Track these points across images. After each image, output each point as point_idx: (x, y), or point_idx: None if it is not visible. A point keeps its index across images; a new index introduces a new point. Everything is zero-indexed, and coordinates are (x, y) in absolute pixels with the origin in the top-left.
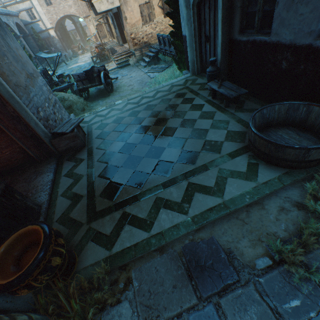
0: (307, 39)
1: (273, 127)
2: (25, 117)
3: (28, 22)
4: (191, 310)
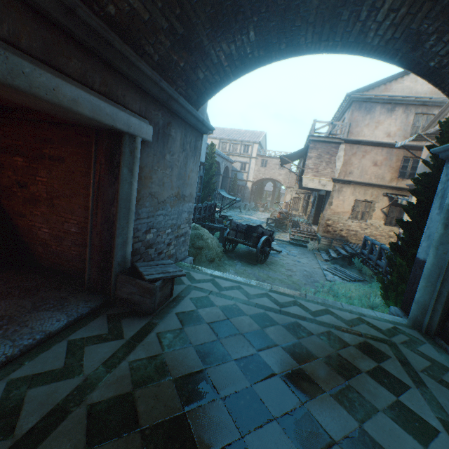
0: None
1: None
2: (119, 227)
3: (236, 169)
4: None
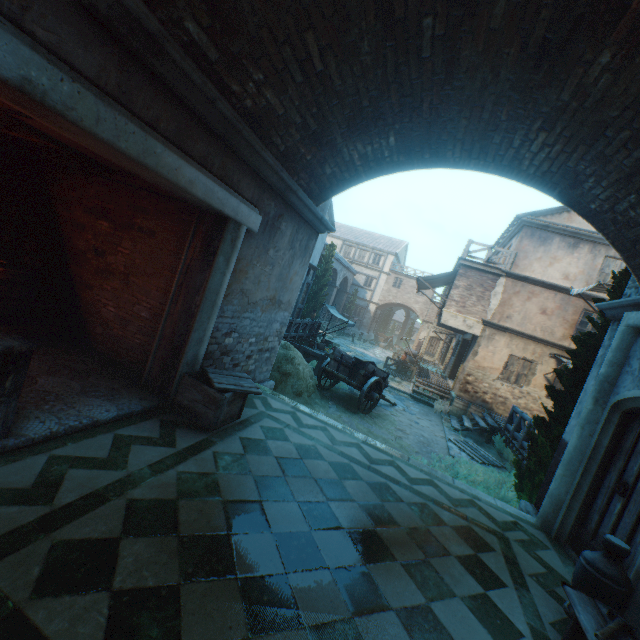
0: None
1: None
2: (199, 320)
3: (359, 284)
4: None
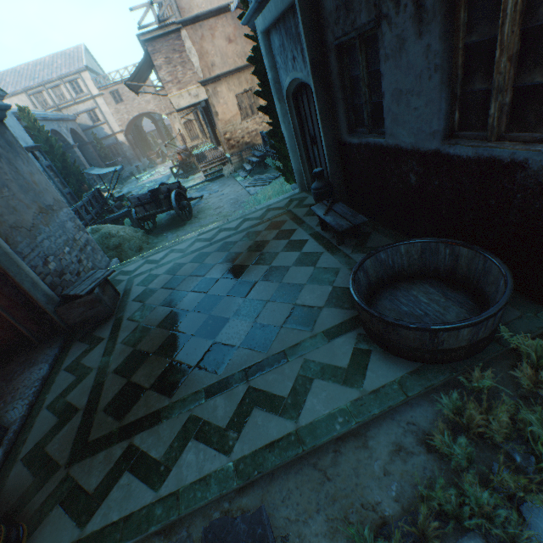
0: (431, 143)
1: (405, 280)
2: (14, 275)
3: (88, 126)
4: None
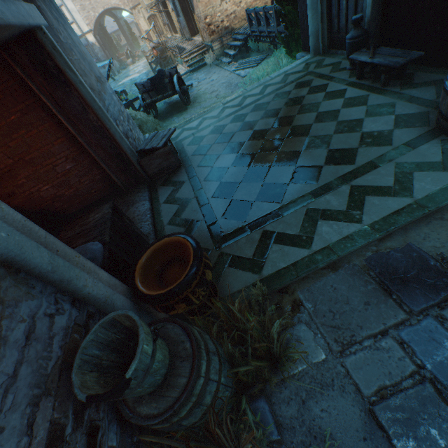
0: None
1: None
2: (109, 127)
3: None
4: (400, 326)
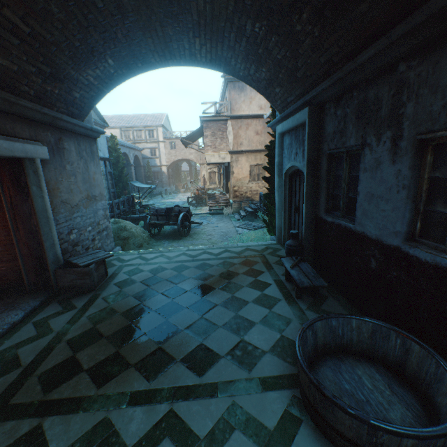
0: (394, 239)
1: (352, 355)
2: (44, 234)
3: (147, 156)
4: None
